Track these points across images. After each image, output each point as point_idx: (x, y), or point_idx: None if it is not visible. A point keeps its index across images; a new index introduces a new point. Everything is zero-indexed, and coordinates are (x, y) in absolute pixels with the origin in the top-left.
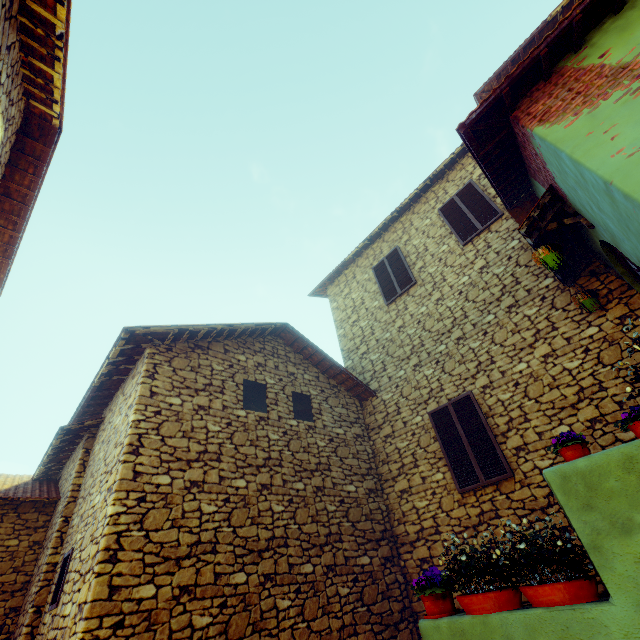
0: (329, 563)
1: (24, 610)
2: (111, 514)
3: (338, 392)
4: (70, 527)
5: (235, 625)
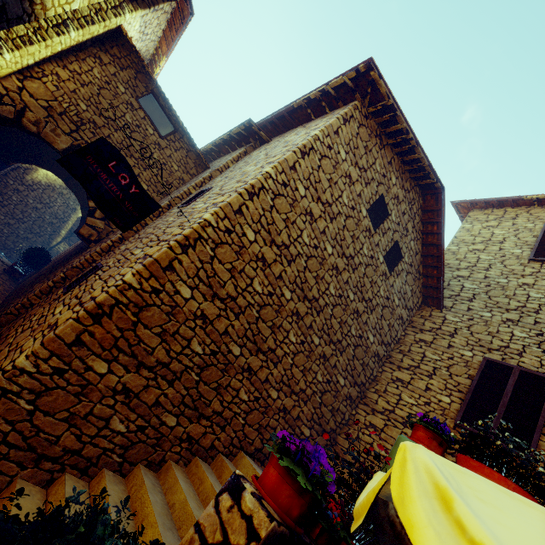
0: (326, 354)
1: (159, 203)
2: (267, 171)
3: (417, 279)
4: (211, 182)
5: (267, 311)
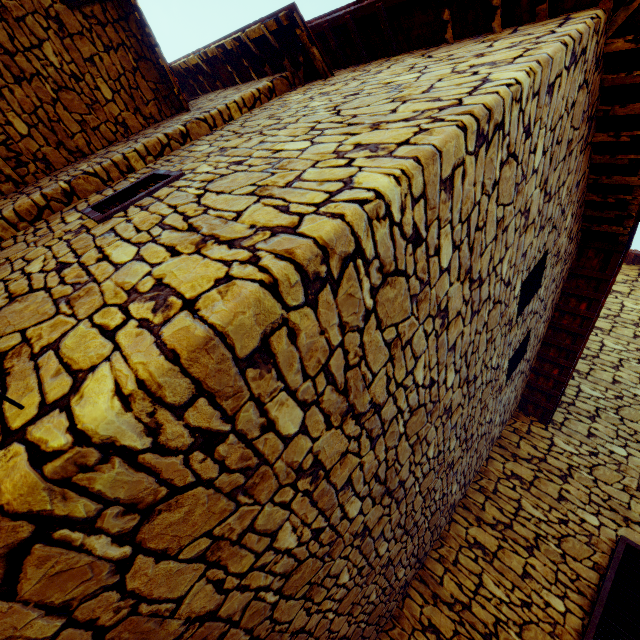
0: (392, 556)
1: (55, 175)
2: (380, 191)
3: (526, 377)
4: (184, 149)
5: (301, 573)
